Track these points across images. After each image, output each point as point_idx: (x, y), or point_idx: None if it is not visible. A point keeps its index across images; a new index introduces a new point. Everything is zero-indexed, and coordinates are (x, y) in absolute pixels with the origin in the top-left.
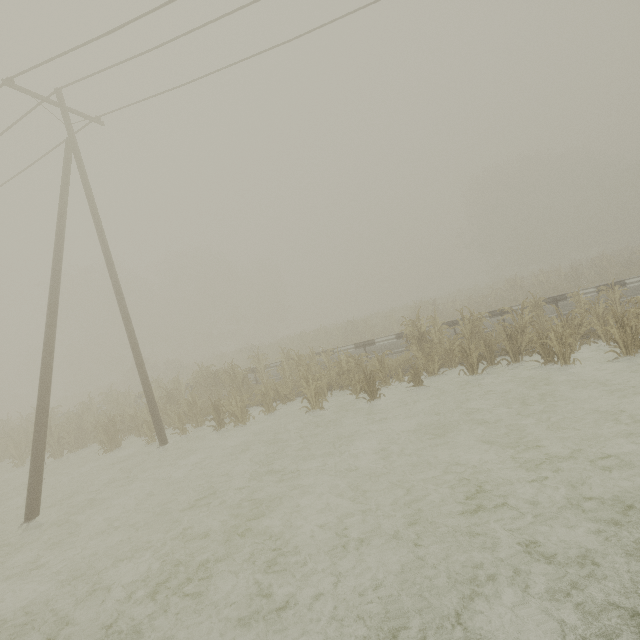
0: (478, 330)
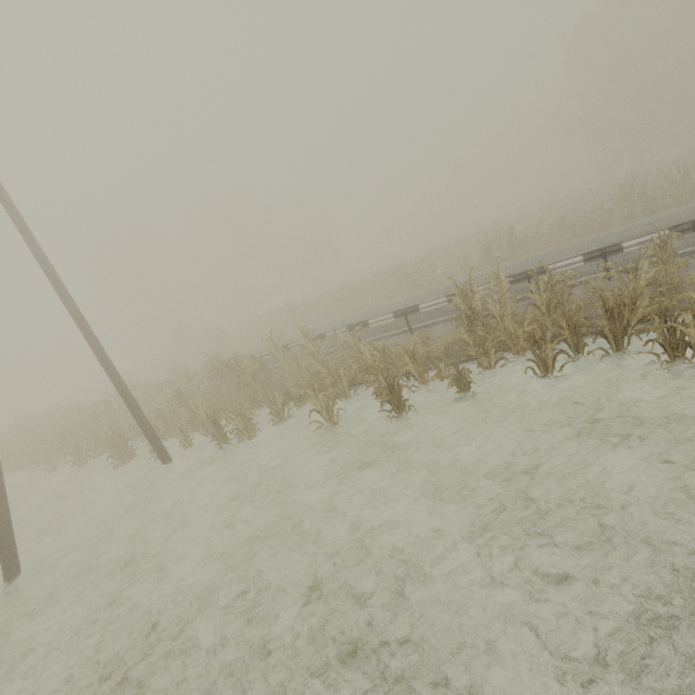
0: (561, 297)
